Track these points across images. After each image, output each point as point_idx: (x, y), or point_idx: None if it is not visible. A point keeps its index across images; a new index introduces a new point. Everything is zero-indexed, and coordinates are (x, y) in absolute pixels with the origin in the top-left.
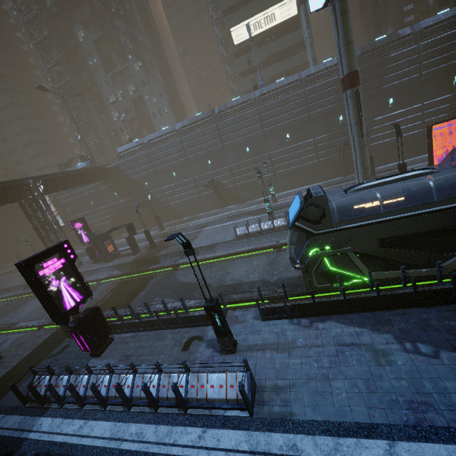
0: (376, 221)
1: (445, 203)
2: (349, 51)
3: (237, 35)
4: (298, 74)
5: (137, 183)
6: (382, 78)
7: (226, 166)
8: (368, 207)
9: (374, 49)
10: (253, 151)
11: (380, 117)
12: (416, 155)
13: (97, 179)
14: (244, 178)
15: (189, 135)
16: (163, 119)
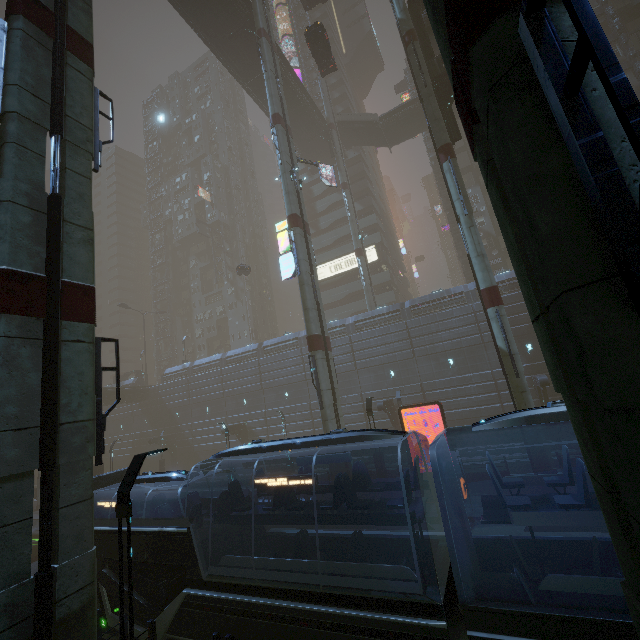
0: (102, 528)
1: (152, 524)
2: (307, 316)
3: (318, 273)
4: (347, 319)
5: (169, 412)
6: (436, 334)
7: (263, 409)
8: (107, 508)
9: (424, 303)
10: (293, 396)
11: (440, 380)
12: (500, 441)
13: (127, 400)
14: (278, 429)
15: (231, 367)
16: (241, 342)
